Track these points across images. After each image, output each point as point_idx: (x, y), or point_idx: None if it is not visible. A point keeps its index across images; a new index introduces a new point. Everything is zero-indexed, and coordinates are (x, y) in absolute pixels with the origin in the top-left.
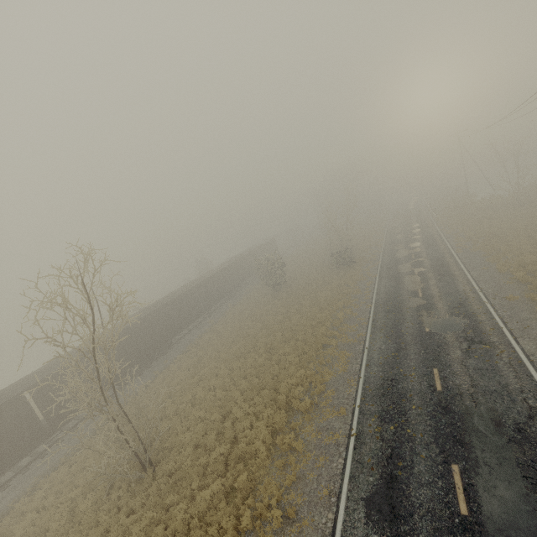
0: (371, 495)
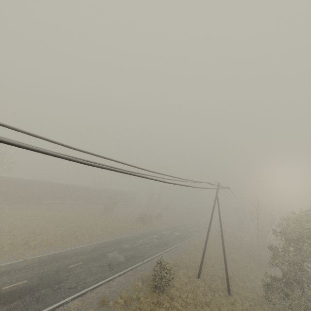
0: None
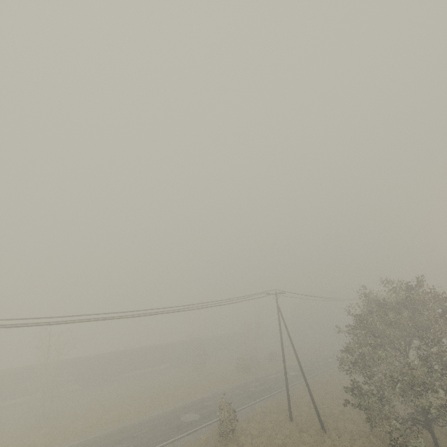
0: None
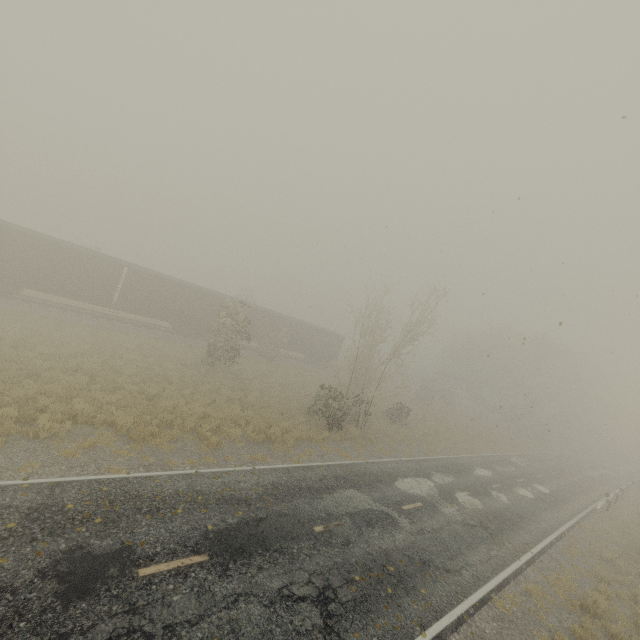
0: None
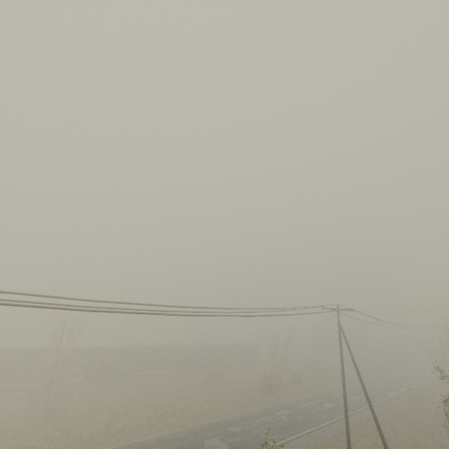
0: None
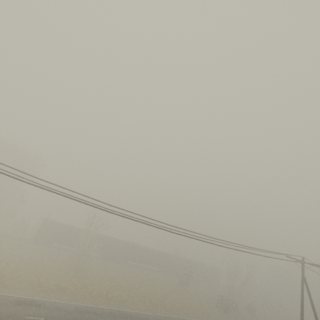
0: (83, 308)
